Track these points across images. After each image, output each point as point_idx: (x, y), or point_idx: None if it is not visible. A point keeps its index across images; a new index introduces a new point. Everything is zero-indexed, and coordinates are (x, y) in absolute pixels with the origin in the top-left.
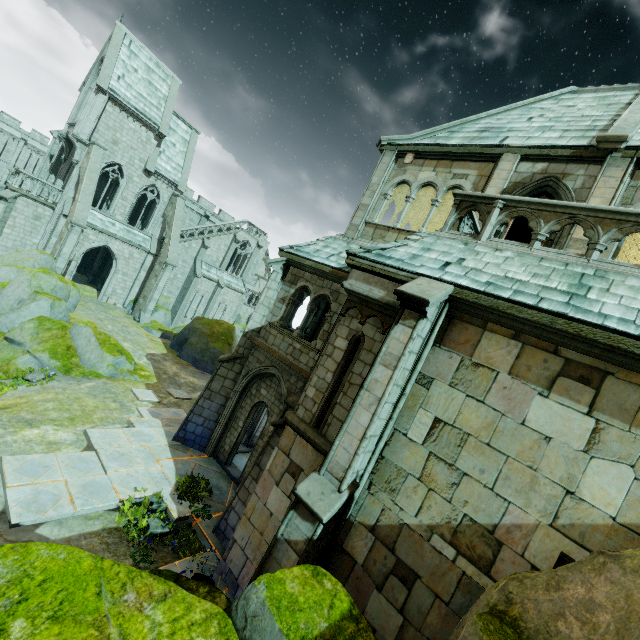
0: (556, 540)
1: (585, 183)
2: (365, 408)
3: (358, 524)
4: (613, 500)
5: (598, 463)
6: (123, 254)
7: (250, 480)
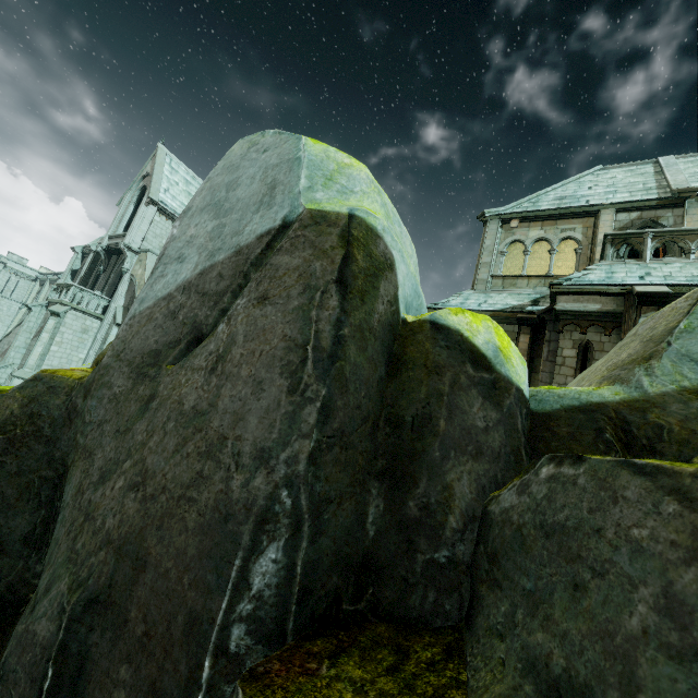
0: None
1: (676, 221)
2: None
3: None
4: None
5: None
6: None
7: None
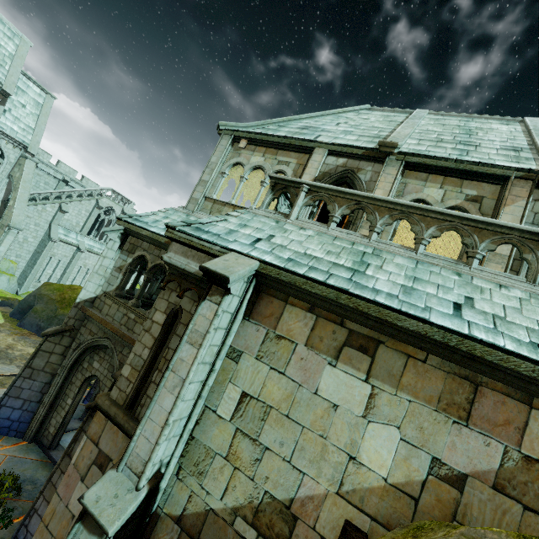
0: (341, 508)
1: (372, 177)
2: (169, 391)
3: (165, 516)
4: (385, 461)
5: (374, 427)
6: None
7: (58, 474)
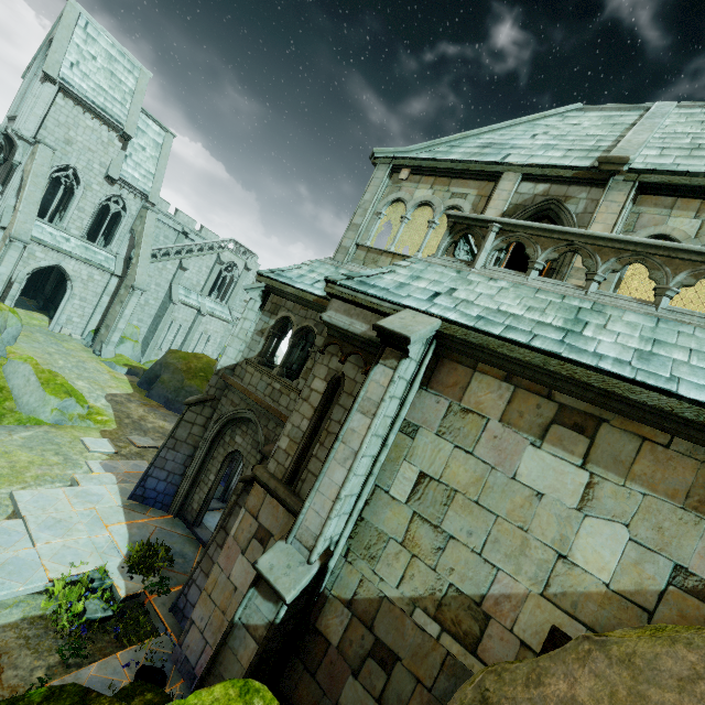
0: (547, 611)
1: (587, 207)
2: (340, 463)
3: (333, 598)
4: (607, 564)
5: (592, 522)
6: (80, 275)
7: (214, 547)
